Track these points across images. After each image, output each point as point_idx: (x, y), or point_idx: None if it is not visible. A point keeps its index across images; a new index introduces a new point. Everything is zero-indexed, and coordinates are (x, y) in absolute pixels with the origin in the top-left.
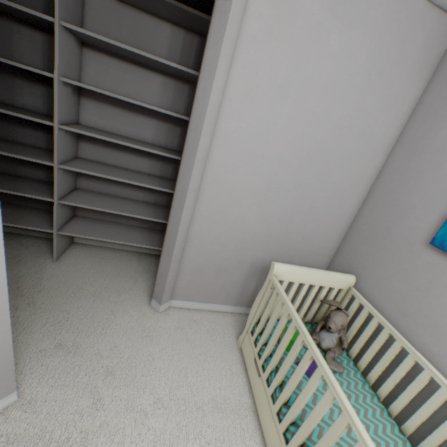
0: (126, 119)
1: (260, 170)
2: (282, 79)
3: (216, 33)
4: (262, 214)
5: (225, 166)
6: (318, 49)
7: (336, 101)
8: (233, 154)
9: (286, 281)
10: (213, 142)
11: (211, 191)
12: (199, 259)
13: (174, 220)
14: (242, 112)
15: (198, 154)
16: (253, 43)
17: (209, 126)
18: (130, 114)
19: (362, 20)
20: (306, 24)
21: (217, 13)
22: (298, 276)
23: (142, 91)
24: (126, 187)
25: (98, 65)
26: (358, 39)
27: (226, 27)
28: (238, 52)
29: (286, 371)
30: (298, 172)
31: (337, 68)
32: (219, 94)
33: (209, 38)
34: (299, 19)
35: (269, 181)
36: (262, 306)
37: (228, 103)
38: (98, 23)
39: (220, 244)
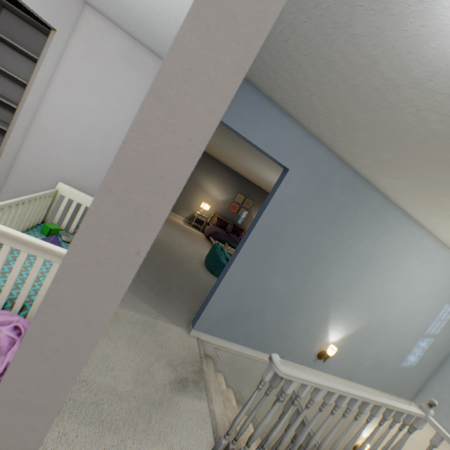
0: (13, 89)
1: (76, 131)
2: (92, 82)
3: (48, 45)
4: (77, 162)
5: (50, 120)
6: (115, 74)
7: (128, 105)
8: (57, 115)
9: (67, 197)
10: (43, 103)
11: (38, 134)
12: (23, 182)
13: (4, 144)
14: (65, 91)
15: (27, 104)
16: (74, 58)
17: (39, 91)
18: (17, 86)
19: (140, 68)
20: (107, 59)
21: (51, 37)
22: (77, 196)
23: (30, 75)
24: (1, 135)
25: (1, 50)
26: (139, 77)
27: (52, 43)
28: (64, 60)
29: (19, 224)
30: (104, 141)
31: (128, 87)
32: (48, 76)
33: (46, 46)
34: (103, 56)
35: (82, 140)
36: (46, 211)
37: (56, 84)
38: (7, 28)
39: (42, 175)
